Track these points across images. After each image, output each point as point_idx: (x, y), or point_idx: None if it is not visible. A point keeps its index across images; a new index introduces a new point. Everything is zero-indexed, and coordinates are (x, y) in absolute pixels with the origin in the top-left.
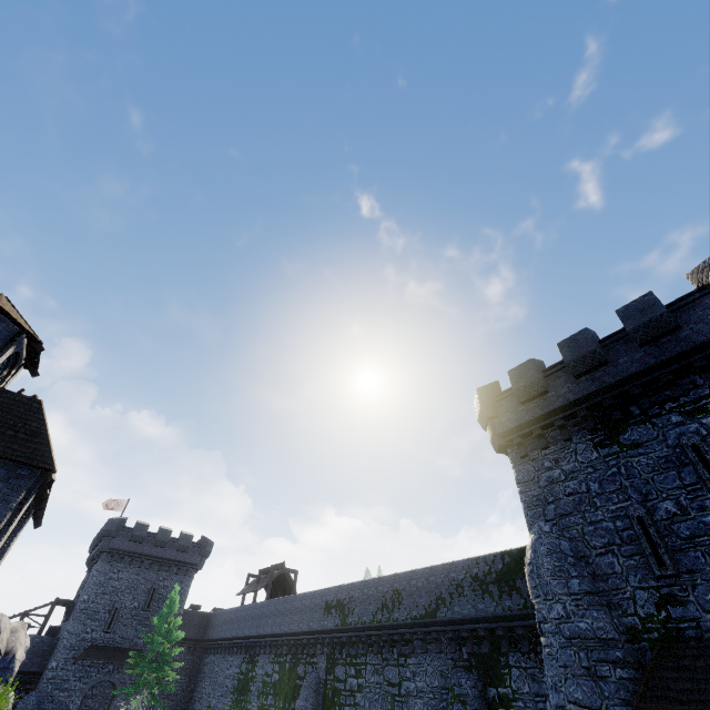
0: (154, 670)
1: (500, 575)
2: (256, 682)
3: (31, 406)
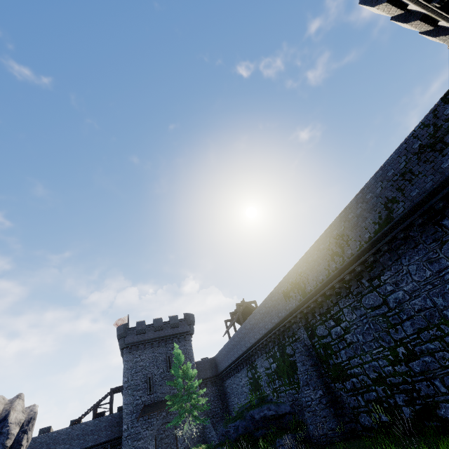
0: (187, 401)
1: None
2: (262, 378)
3: None
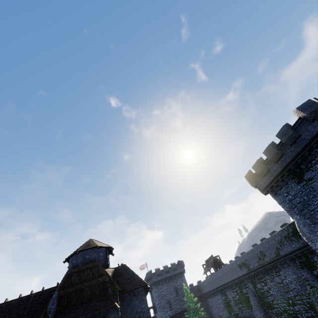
0: (196, 315)
1: (293, 233)
2: (231, 301)
3: (125, 268)
